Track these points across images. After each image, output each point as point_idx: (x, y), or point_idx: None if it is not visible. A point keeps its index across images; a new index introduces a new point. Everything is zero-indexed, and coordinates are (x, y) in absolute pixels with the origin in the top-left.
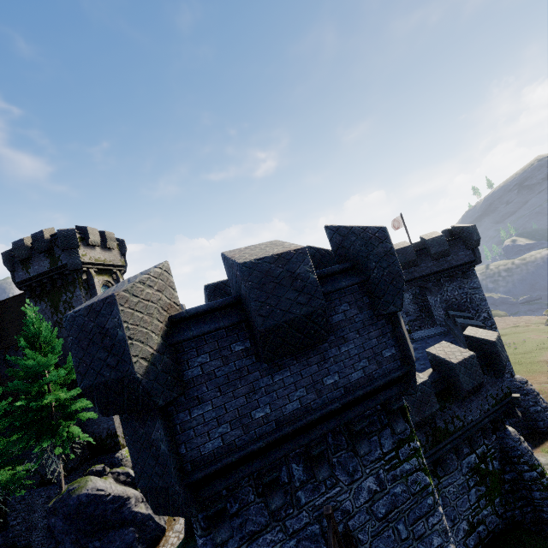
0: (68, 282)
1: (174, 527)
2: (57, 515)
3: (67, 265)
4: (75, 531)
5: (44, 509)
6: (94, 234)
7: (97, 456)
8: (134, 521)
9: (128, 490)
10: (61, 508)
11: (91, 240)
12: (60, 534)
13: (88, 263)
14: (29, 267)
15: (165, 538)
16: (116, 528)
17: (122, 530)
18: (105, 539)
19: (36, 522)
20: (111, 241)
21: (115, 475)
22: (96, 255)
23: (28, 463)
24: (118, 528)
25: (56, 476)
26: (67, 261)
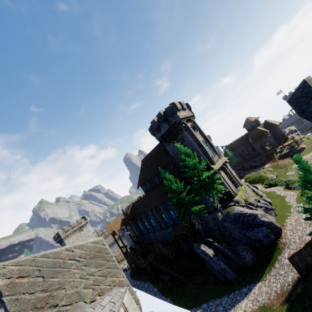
0: (178, 130)
1: (285, 228)
2: (227, 222)
3: (175, 122)
4: (237, 228)
5: (213, 222)
6: (177, 104)
7: (222, 202)
8: (264, 224)
9: (254, 211)
10: (227, 219)
11: (178, 107)
12: (231, 229)
13: (182, 118)
14: (160, 130)
15: (283, 233)
16: (256, 227)
17: (260, 228)
18: (253, 231)
19: (212, 227)
20: (184, 105)
21: (241, 207)
22: (182, 114)
23: (201, 205)
24: (257, 227)
25: (212, 210)
26: (175, 120)
